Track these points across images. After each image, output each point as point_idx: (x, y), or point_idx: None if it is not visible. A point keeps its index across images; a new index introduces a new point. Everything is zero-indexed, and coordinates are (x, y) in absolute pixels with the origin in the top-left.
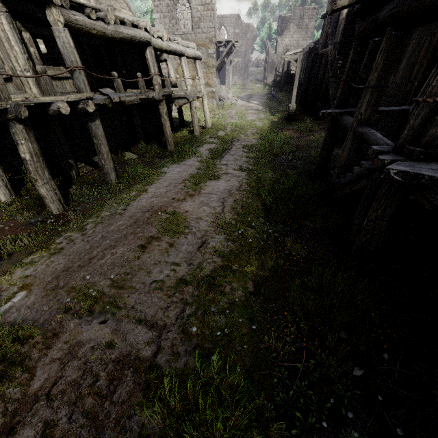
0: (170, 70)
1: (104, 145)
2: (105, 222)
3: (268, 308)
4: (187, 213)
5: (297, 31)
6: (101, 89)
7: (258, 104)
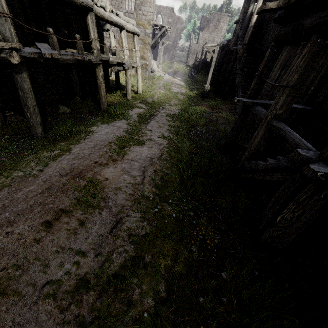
0: (112, 40)
1: (30, 99)
2: (12, 186)
3: (180, 325)
4: (106, 181)
5: (214, 30)
6: (38, 43)
7: (181, 80)
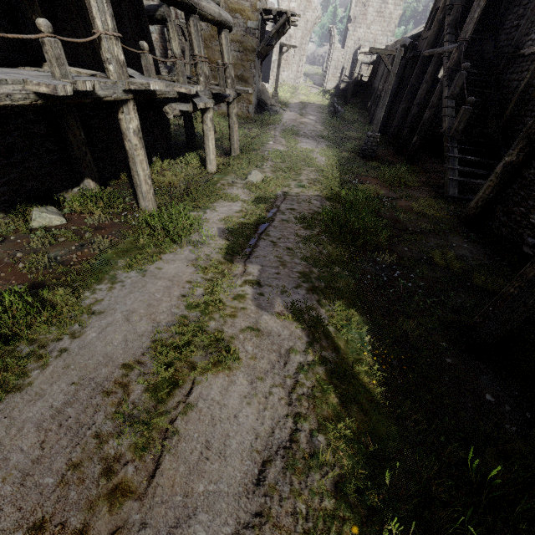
0: (173, 42)
1: None
2: None
3: None
4: None
5: (376, 21)
6: None
7: (315, 120)
